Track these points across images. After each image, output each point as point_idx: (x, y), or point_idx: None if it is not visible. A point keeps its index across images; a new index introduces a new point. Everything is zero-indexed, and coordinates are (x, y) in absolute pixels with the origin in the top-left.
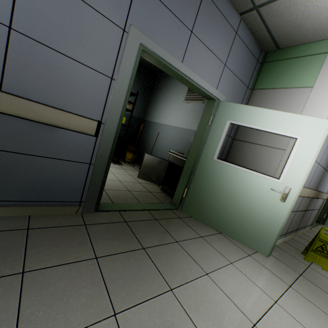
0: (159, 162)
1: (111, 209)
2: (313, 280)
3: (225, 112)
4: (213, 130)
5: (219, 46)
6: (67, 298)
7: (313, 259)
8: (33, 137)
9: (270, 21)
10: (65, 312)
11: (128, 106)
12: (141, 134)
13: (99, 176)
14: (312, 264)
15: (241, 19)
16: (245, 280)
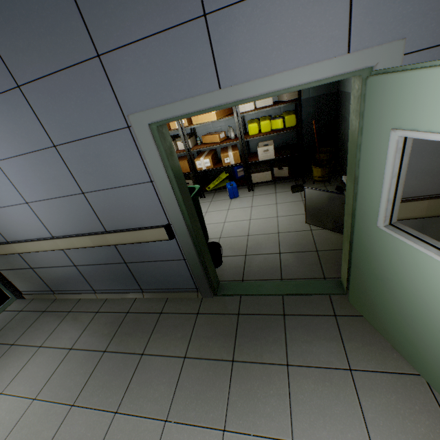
0: (329, 198)
1: (232, 293)
2: None
3: (382, 107)
4: (367, 160)
5: None
6: (150, 387)
7: None
8: (137, 250)
9: None
10: (144, 398)
11: (293, 93)
12: (339, 120)
13: (198, 268)
14: None
15: None
16: None
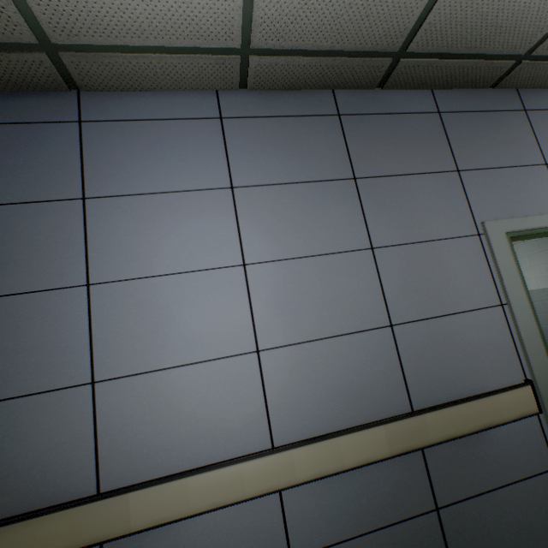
0: None
1: None
2: None
3: None
4: None
5: None
6: None
7: None
8: (466, 459)
9: None
10: None
11: None
12: None
13: None
14: None
15: None
16: None
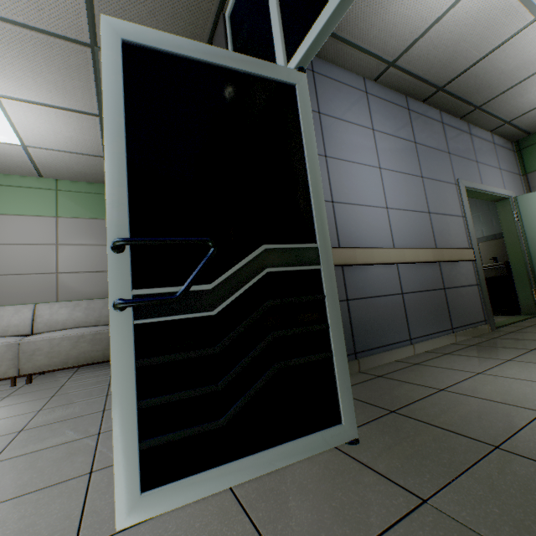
0: None
1: (500, 325)
2: None
3: (528, 203)
4: (527, 223)
5: (490, 160)
6: None
7: None
8: (452, 273)
9: (521, 124)
10: None
11: None
12: None
13: (485, 293)
14: None
15: (490, 133)
16: None
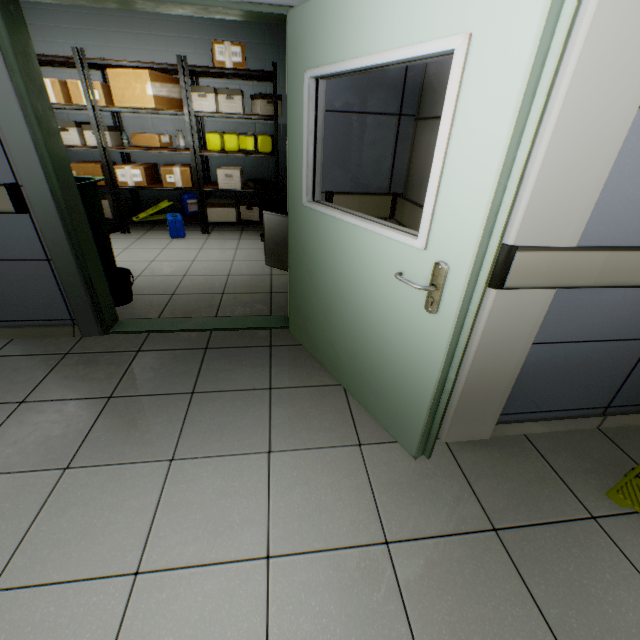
0: None
1: (135, 329)
2: (533, 558)
3: (298, 47)
4: (292, 120)
5: None
6: None
7: (639, 504)
8: None
9: None
10: None
11: (270, 108)
12: None
13: (74, 278)
14: (633, 518)
15: None
16: (252, 492)
